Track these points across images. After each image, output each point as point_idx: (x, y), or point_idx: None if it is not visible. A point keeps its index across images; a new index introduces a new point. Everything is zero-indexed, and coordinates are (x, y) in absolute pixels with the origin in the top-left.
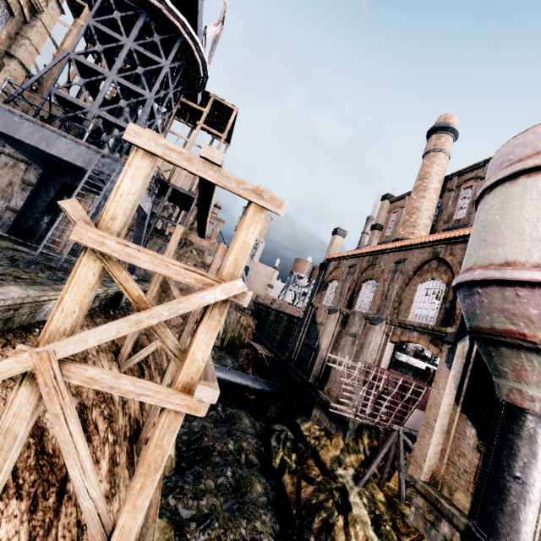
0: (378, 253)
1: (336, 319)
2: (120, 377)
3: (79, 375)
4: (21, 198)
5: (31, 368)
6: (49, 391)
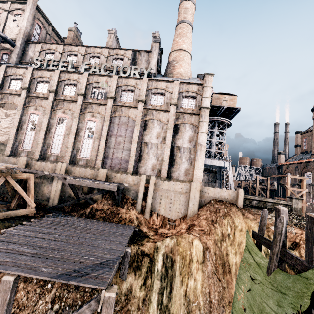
0: (307, 162)
1: (297, 187)
2: None
3: None
4: None
5: None
6: None
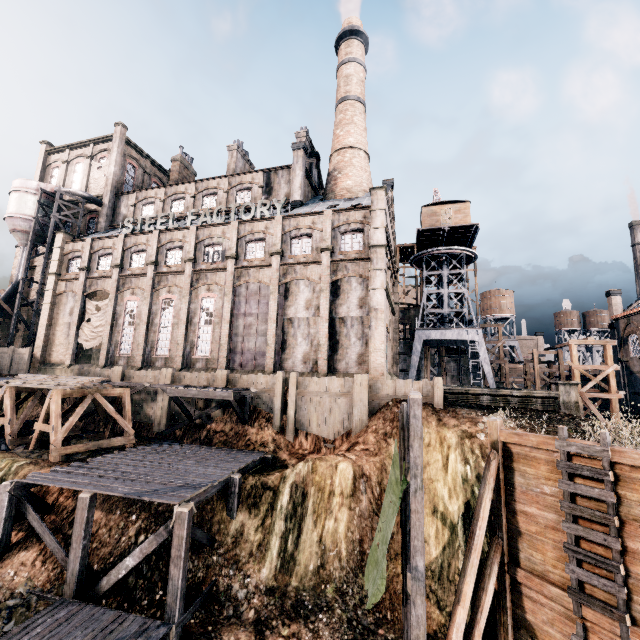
0: None
1: None
2: (598, 393)
3: (589, 395)
4: (399, 363)
5: (579, 395)
6: (585, 399)
